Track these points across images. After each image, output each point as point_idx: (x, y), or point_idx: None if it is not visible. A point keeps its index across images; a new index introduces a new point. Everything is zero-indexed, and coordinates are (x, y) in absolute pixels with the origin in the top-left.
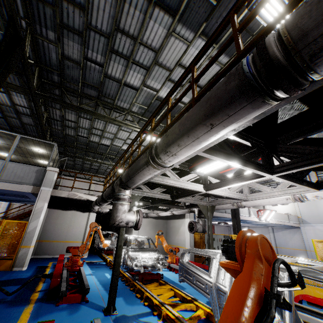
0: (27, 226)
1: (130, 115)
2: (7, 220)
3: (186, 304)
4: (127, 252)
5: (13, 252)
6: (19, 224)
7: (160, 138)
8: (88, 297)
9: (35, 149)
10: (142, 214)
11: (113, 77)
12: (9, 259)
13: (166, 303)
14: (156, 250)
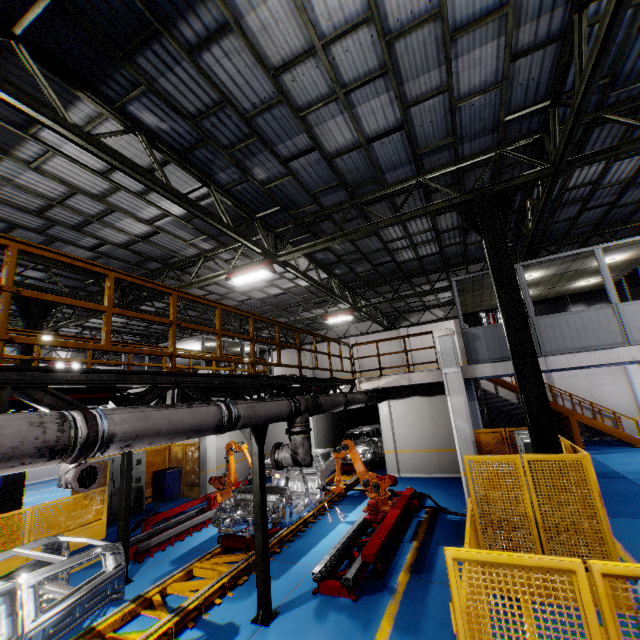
0: (199, 448)
1: (210, 259)
2: (185, 444)
3: (161, 613)
4: (234, 493)
5: (197, 477)
6: (194, 447)
7: (253, 270)
8: (157, 555)
9: (208, 345)
10: (76, 472)
11: (129, 242)
12: (196, 486)
13: (145, 598)
14: (279, 492)
